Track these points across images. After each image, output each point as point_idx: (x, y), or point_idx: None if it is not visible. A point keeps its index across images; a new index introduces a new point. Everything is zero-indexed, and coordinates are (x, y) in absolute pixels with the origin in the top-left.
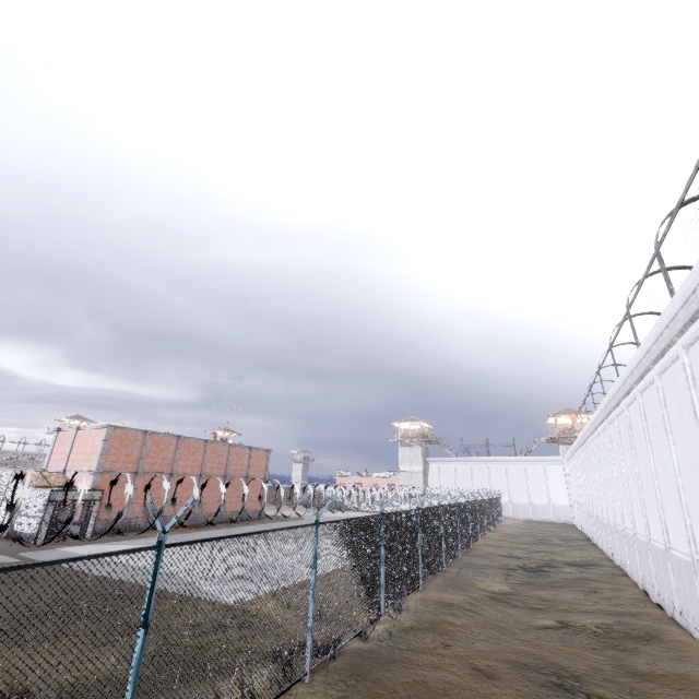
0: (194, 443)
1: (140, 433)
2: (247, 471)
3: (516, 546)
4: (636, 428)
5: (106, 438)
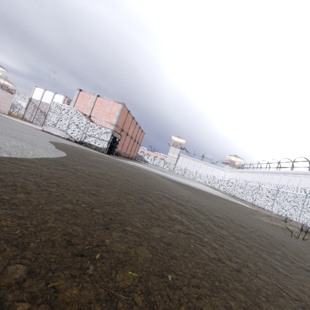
0: (134, 122)
1: (127, 111)
2: (138, 140)
3: None
4: None
5: (121, 109)
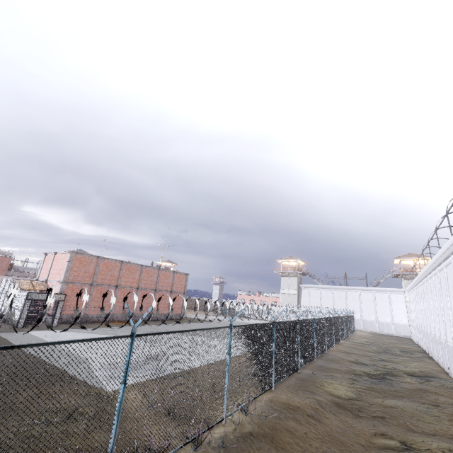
0: (133, 267)
1: (94, 257)
2: (171, 287)
3: (363, 354)
4: None
5: (70, 260)
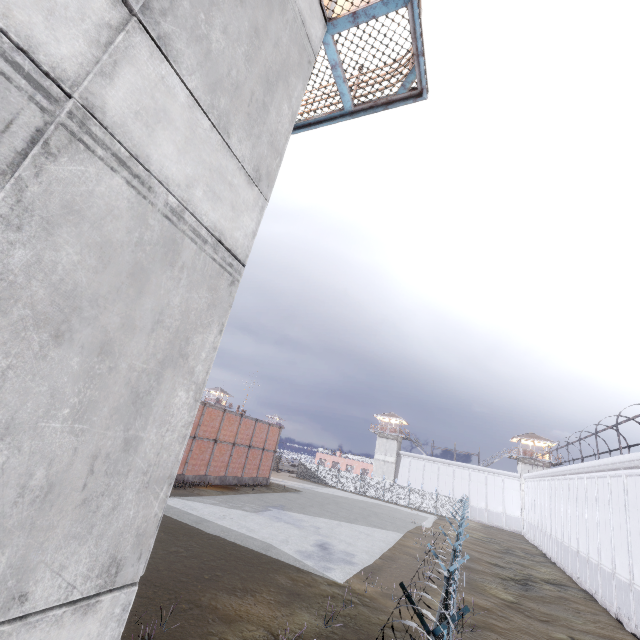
0: (234, 416)
1: (201, 404)
2: (264, 443)
3: (492, 553)
4: (633, 496)
5: None
